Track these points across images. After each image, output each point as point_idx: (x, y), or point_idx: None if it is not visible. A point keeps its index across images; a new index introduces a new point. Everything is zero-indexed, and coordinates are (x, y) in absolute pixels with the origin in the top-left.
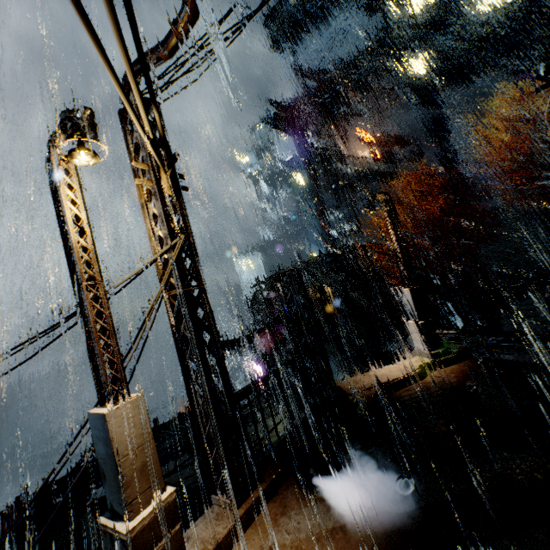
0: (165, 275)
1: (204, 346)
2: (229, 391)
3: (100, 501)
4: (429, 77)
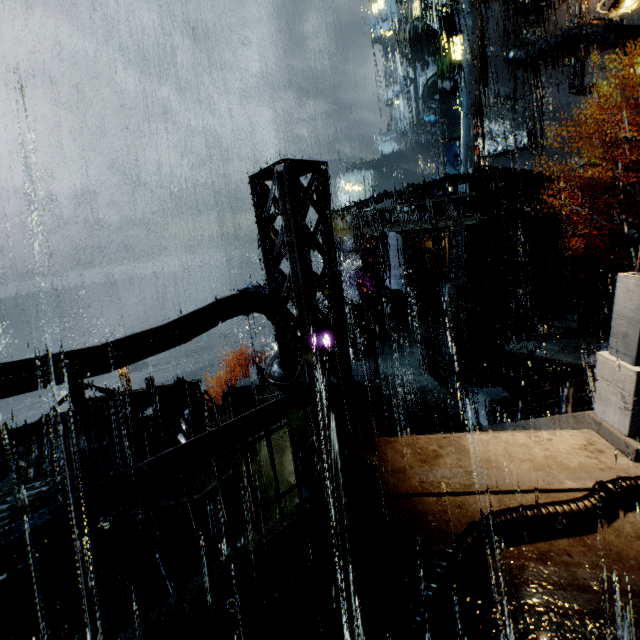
0: None
1: None
2: None
3: None
4: None
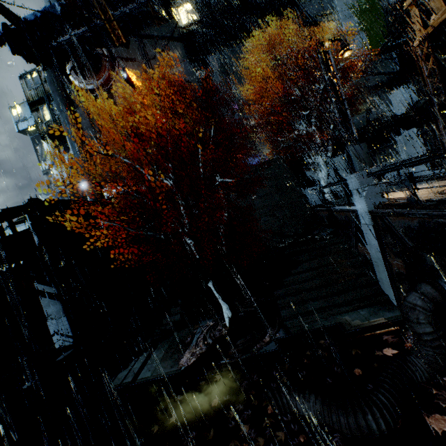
0: None
1: None
2: None
3: None
4: (192, 29)
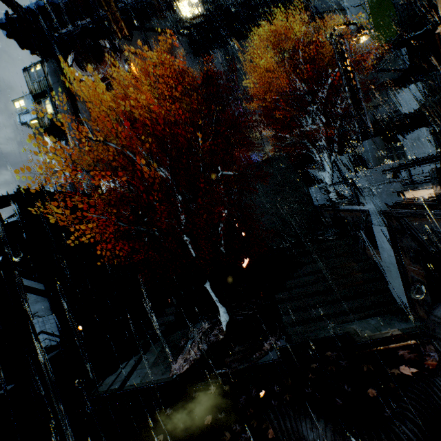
0: None
1: None
2: None
3: None
4: (196, 23)
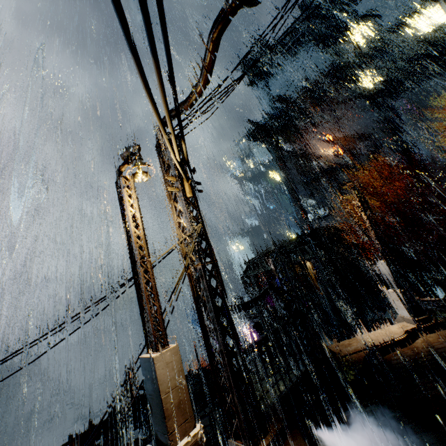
0: (189, 254)
1: (217, 309)
2: (238, 346)
3: (132, 443)
4: (378, 88)
